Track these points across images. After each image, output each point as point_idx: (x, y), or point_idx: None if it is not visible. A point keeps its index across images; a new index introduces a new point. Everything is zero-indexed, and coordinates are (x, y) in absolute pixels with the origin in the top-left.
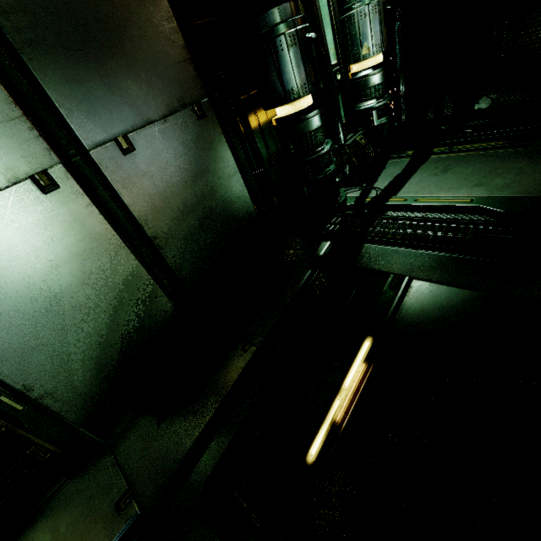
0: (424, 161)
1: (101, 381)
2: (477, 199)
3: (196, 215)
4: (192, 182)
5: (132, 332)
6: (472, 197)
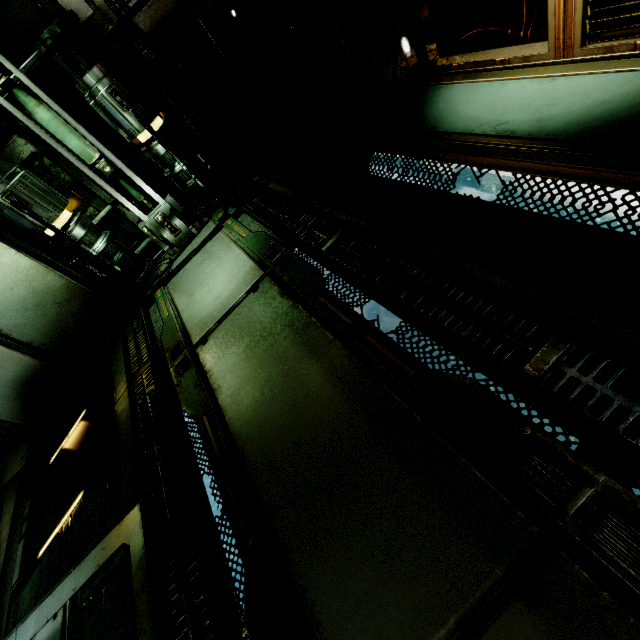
0: (214, 235)
1: (8, 402)
2: (169, 315)
3: (27, 309)
4: (10, 292)
5: (15, 379)
6: (170, 312)
